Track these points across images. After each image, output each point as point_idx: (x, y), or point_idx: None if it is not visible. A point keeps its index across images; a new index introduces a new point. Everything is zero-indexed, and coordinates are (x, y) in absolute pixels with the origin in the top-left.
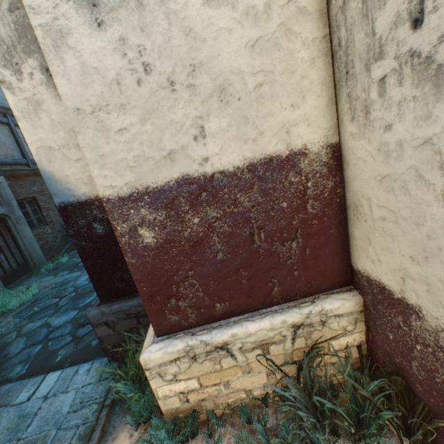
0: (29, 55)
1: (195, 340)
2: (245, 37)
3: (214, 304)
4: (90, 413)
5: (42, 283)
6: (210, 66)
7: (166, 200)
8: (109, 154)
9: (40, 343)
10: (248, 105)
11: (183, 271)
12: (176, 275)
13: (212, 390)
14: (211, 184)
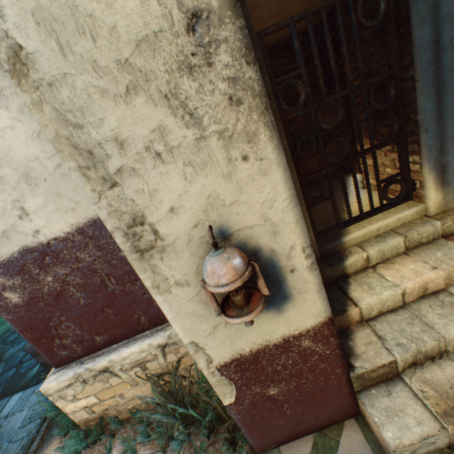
0: None
1: (82, 368)
2: (28, 130)
3: (94, 337)
4: (34, 427)
5: None
6: (8, 159)
7: (17, 268)
8: None
9: (15, 367)
10: (55, 183)
11: (56, 318)
12: (52, 322)
13: (111, 401)
14: (51, 249)
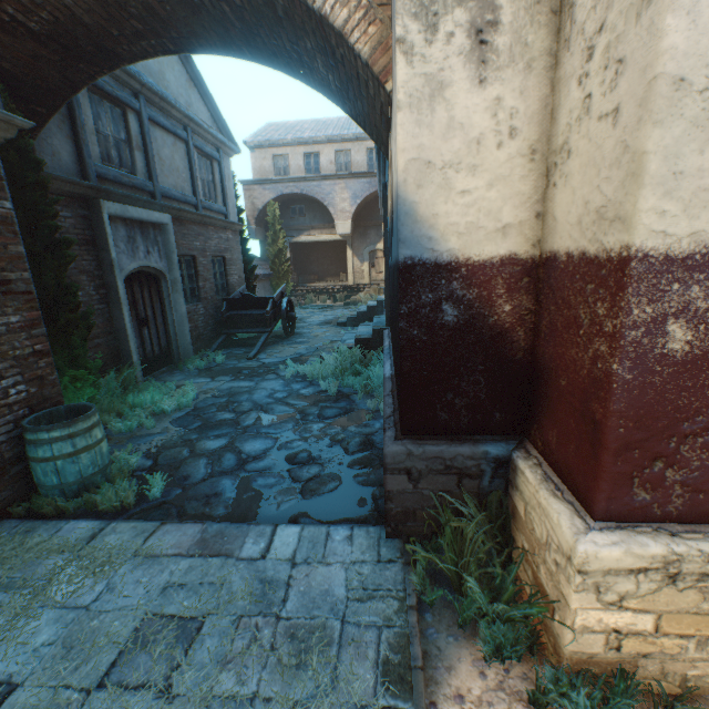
0: (460, 2)
1: (686, 546)
2: None
3: None
4: (391, 612)
5: (195, 385)
6: None
7: None
8: (690, 173)
9: (235, 473)
10: None
11: (704, 417)
12: (688, 421)
13: (670, 643)
14: None
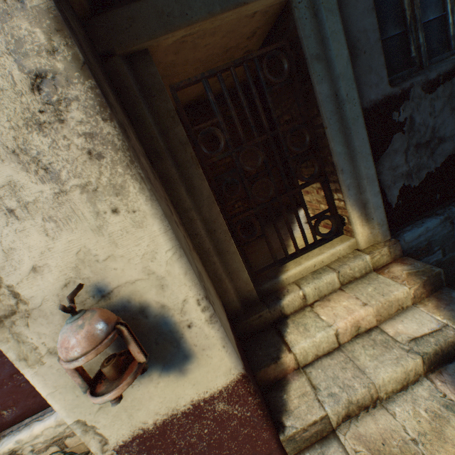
0: None
1: None
2: None
3: (1, 412)
4: None
5: None
6: None
7: None
8: None
9: None
10: None
11: None
12: None
13: None
14: None
